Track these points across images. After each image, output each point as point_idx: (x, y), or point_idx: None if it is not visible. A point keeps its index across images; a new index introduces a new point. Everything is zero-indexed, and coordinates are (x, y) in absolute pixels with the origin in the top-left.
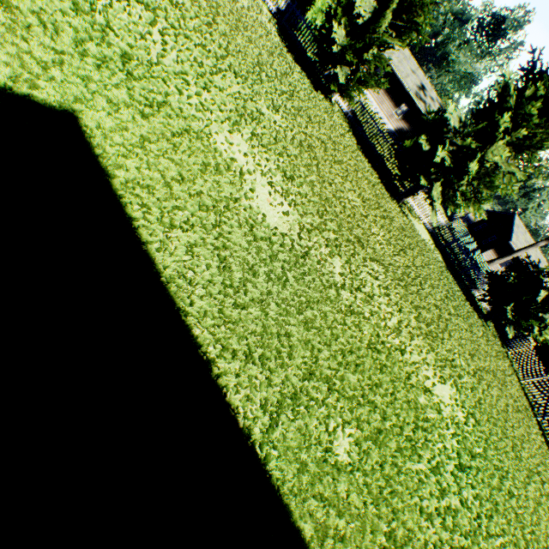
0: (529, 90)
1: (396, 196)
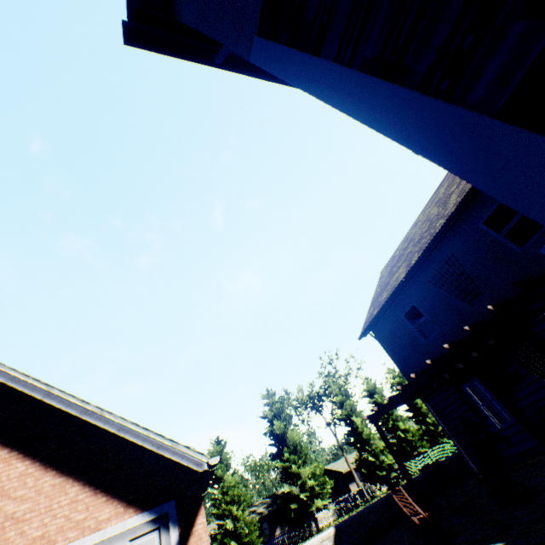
0: (284, 457)
1: (315, 533)
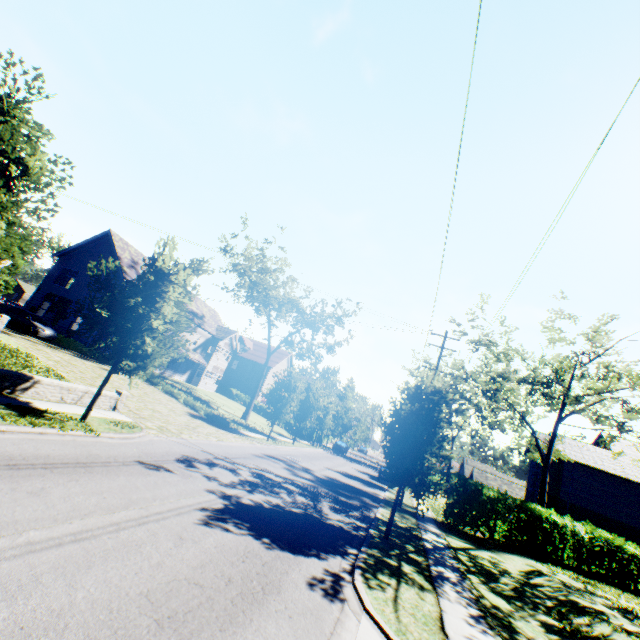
0: None
1: None
